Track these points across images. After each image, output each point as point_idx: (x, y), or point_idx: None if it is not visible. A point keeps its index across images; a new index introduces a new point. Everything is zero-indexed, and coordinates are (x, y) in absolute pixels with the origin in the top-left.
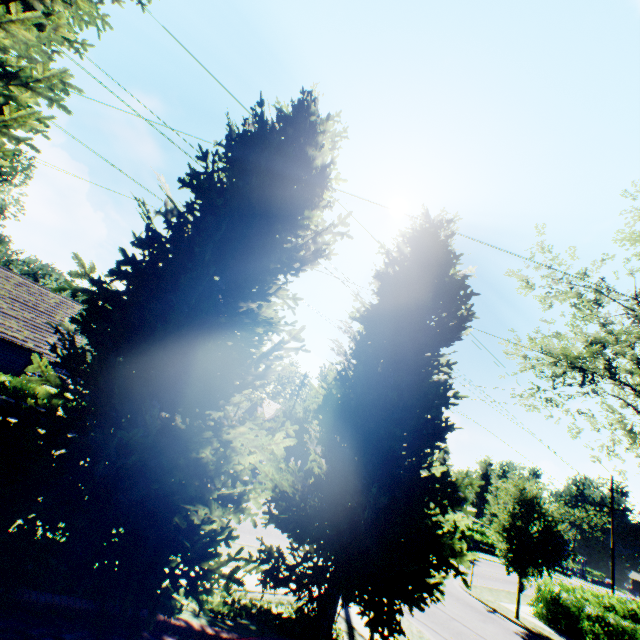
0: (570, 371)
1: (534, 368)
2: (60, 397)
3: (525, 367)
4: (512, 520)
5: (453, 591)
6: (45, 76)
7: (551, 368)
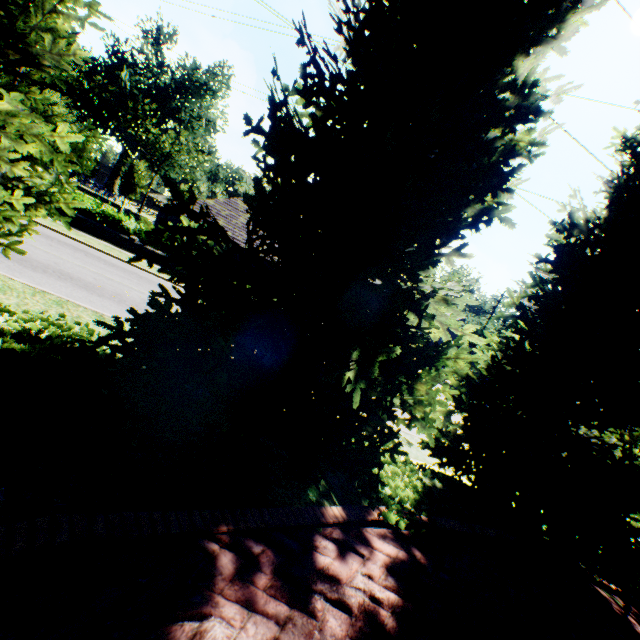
0: None
1: None
2: (464, 388)
3: None
4: None
5: None
6: (538, 136)
7: None
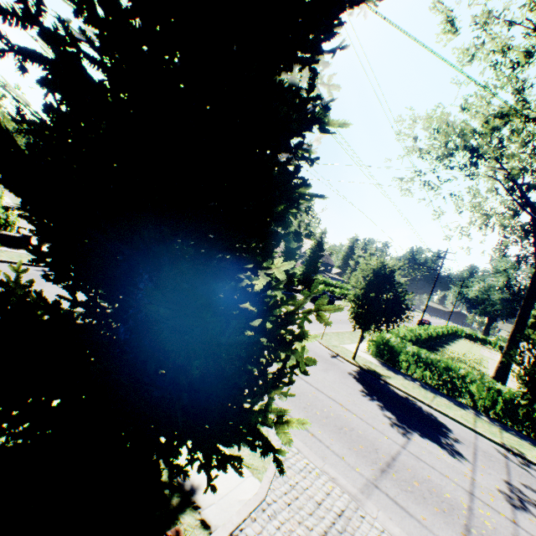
0: (463, 149)
1: (421, 151)
2: None
3: (413, 150)
4: (367, 292)
5: (307, 344)
6: None
7: (437, 152)
